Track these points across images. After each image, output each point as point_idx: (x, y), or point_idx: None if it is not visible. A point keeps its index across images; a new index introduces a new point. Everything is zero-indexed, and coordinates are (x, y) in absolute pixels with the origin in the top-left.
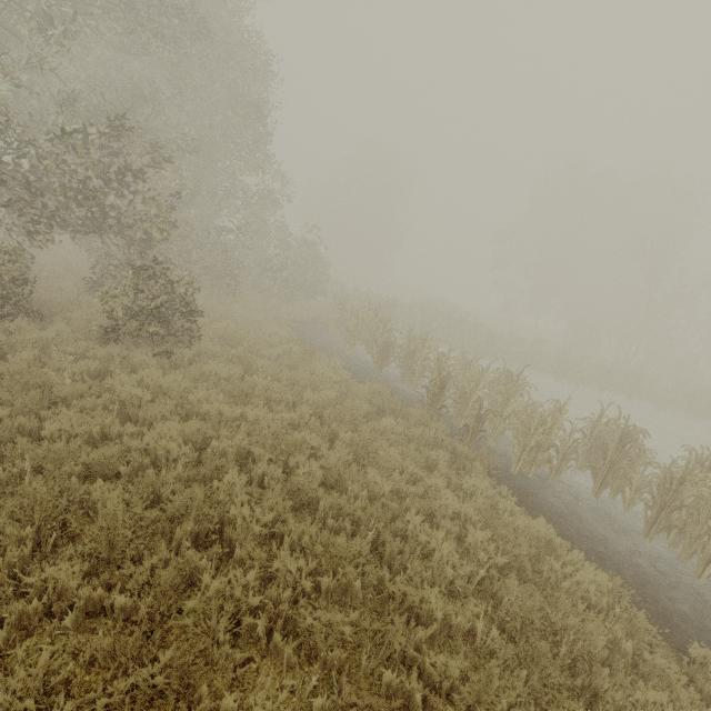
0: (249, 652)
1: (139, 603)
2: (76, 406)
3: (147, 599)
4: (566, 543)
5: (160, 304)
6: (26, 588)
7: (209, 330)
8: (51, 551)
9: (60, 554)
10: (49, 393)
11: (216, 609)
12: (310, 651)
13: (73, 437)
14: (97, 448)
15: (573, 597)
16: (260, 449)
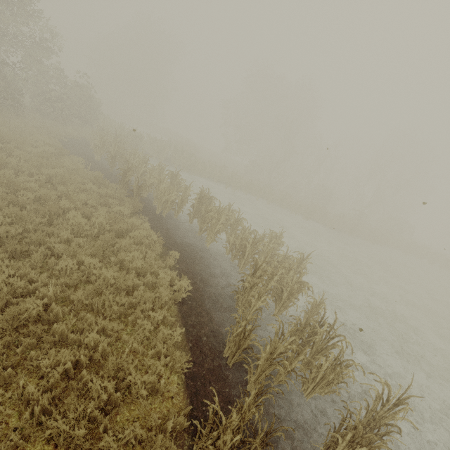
0: None
1: None
2: None
3: None
4: (152, 230)
5: None
6: None
7: None
8: None
9: None
10: None
11: None
12: (2, 245)
13: None
14: None
15: (136, 240)
16: None
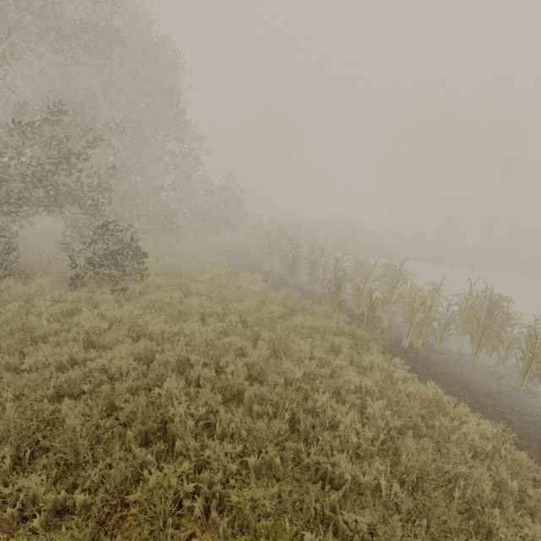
0: (191, 529)
1: (97, 499)
2: (51, 341)
3: (98, 497)
4: (453, 400)
5: (111, 253)
6: (7, 497)
7: (156, 267)
8: (30, 462)
9: (36, 465)
10: (29, 334)
11: (158, 497)
12: (242, 522)
13: (49, 366)
14: (69, 372)
15: (463, 446)
16: (195, 356)
